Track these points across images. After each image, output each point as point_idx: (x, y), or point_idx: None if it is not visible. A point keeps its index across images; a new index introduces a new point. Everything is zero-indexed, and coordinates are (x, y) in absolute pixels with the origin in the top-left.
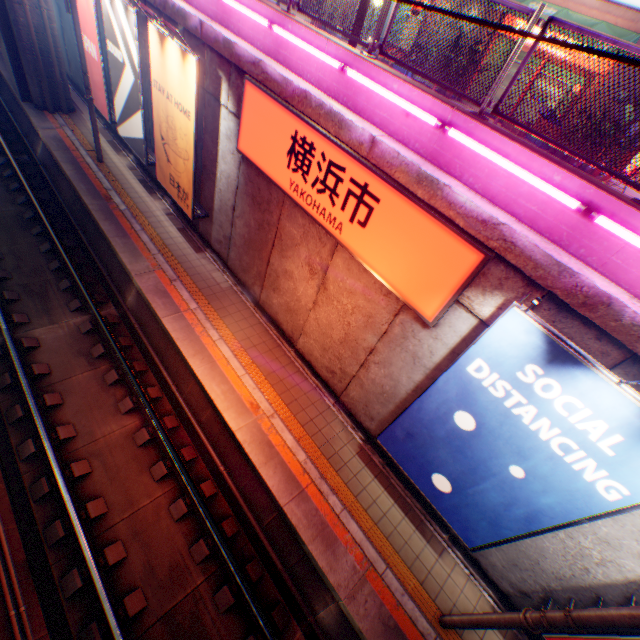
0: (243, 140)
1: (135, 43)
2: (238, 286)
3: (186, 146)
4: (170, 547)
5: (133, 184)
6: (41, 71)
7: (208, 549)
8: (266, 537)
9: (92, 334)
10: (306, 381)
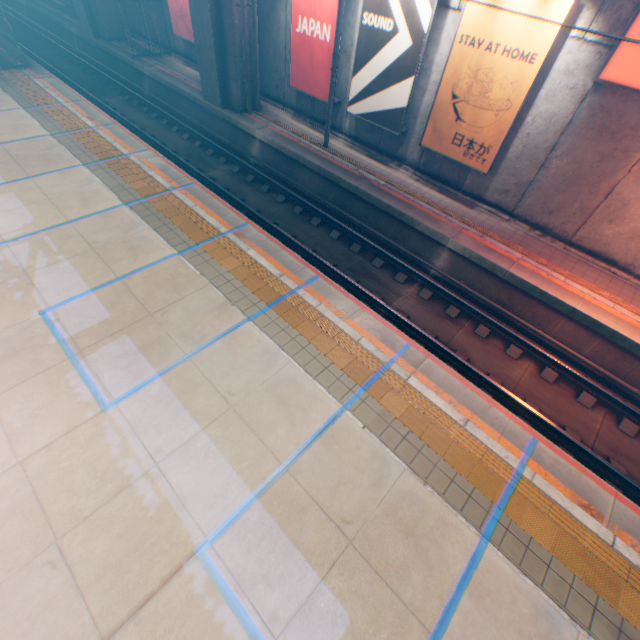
0: (613, 67)
1: (430, 3)
2: (534, 231)
3: (507, 95)
4: None
5: (365, 161)
6: (247, 72)
7: None
8: None
9: (431, 300)
10: None
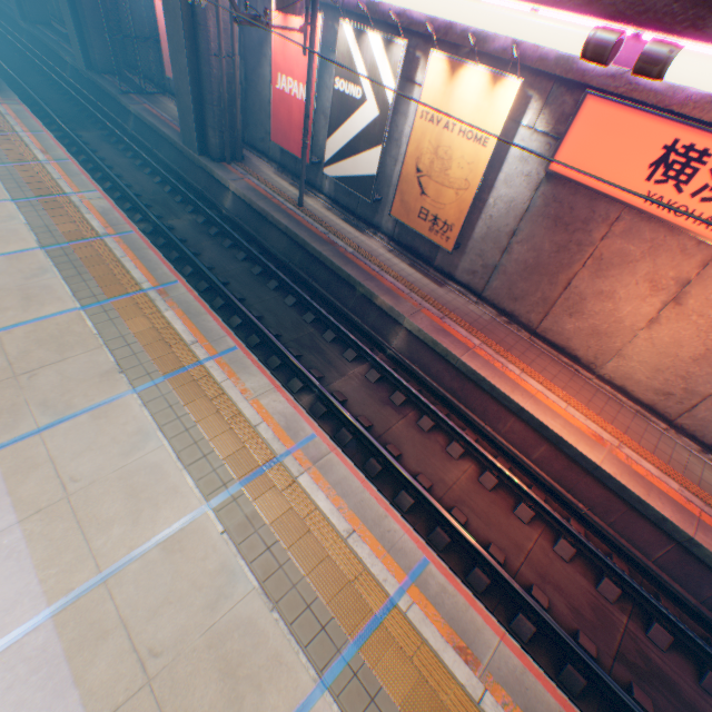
0: (560, 159)
1: (394, 76)
2: (501, 316)
3: (465, 175)
4: (577, 588)
5: (340, 225)
6: (225, 122)
7: (616, 587)
8: (661, 572)
9: (379, 382)
10: (622, 407)
